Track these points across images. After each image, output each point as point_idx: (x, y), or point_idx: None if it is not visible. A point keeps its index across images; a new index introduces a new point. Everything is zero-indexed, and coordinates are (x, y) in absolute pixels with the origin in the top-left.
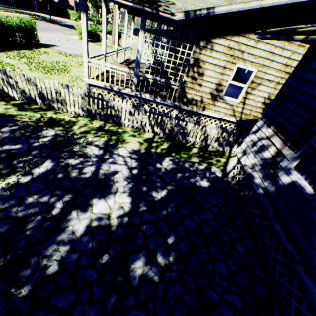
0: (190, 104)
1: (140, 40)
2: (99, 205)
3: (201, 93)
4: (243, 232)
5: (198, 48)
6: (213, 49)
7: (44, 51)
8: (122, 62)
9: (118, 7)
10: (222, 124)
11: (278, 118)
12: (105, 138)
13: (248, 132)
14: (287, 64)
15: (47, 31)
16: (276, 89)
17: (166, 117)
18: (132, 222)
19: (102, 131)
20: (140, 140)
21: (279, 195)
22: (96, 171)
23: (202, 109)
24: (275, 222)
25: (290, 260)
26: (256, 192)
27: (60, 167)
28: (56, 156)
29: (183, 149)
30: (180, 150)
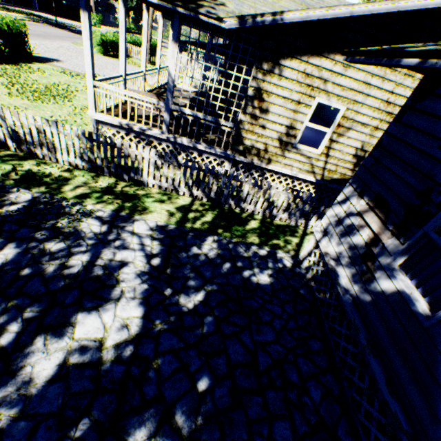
0: (249, 154)
1: (173, 56)
2: (87, 323)
3: (264, 139)
4: (321, 362)
5: (260, 72)
6: (281, 74)
7: (37, 67)
8: (154, 89)
9: (146, 7)
10: (296, 184)
11: (375, 185)
12: (114, 206)
13: (333, 196)
14: (389, 101)
15: (48, 38)
16: (373, 136)
17: (211, 174)
18: (140, 354)
19: (111, 194)
20: (171, 209)
21: (375, 309)
22: (91, 262)
23: (267, 162)
24: (369, 355)
25: (392, 422)
26: (341, 298)
27: (30, 255)
28: (26, 237)
29: (236, 223)
30: (232, 224)
